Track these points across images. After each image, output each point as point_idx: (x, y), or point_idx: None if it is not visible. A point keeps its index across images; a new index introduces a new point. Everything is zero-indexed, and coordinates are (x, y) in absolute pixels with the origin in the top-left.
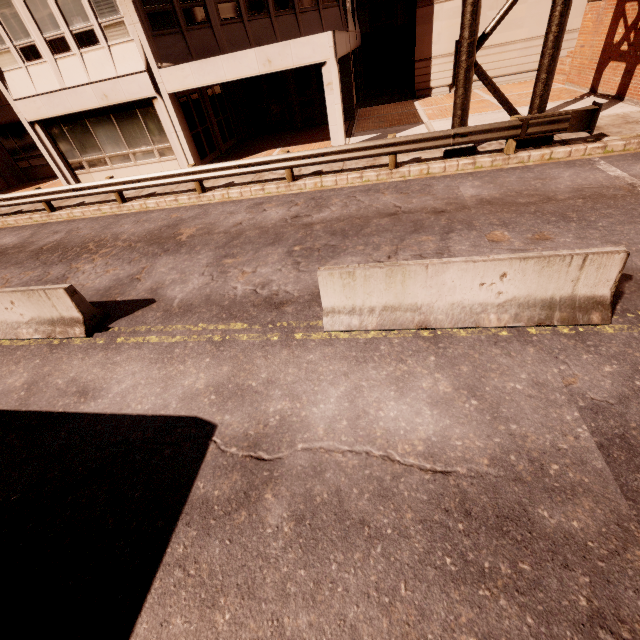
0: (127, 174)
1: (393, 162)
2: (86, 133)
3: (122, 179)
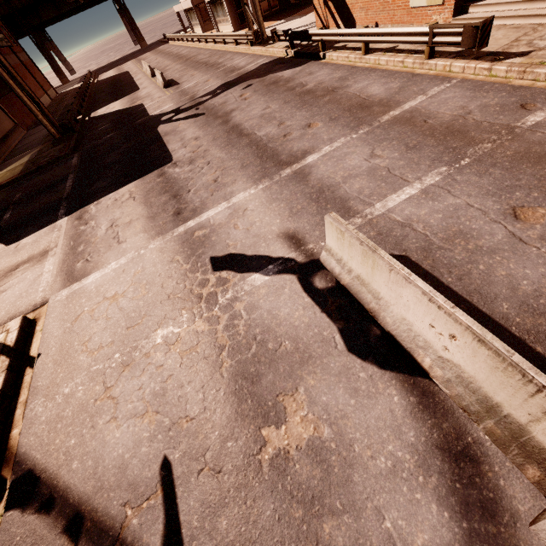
0: (225, 29)
1: (235, 43)
2: (216, 8)
3: (203, 34)
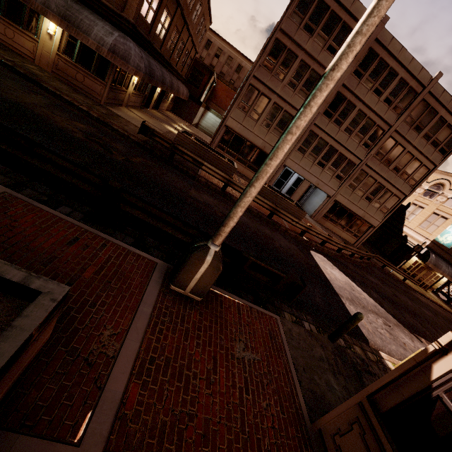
0: None
1: None
2: None
3: None
